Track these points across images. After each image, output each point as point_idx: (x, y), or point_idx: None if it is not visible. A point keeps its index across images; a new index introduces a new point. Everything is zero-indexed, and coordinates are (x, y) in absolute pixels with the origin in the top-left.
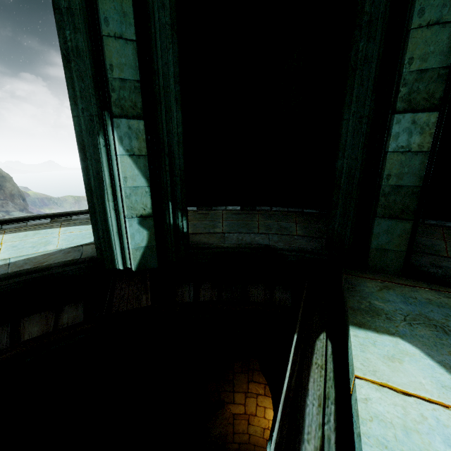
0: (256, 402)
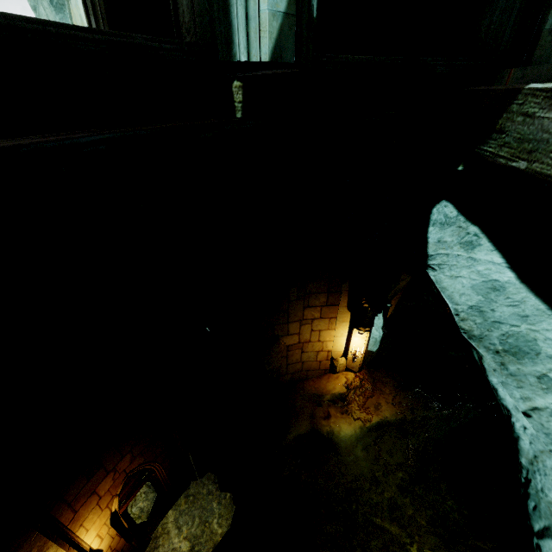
0: (311, 327)
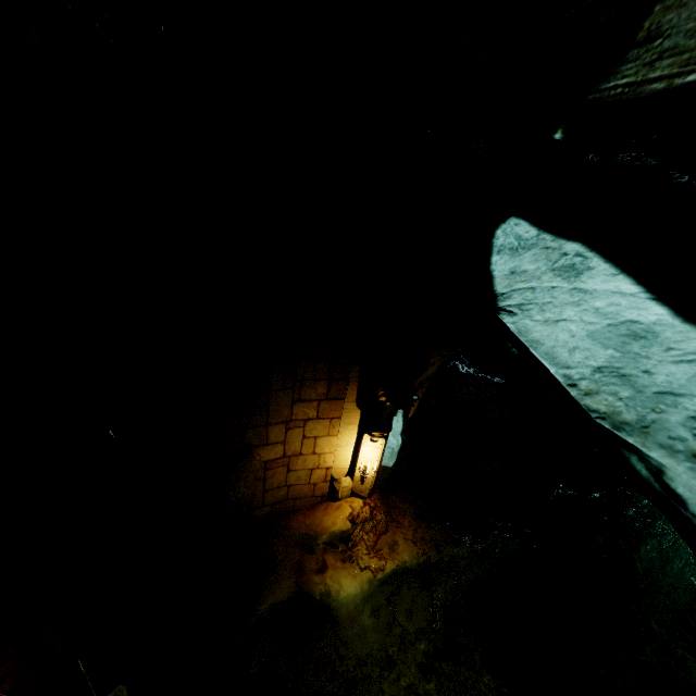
0: (303, 433)
